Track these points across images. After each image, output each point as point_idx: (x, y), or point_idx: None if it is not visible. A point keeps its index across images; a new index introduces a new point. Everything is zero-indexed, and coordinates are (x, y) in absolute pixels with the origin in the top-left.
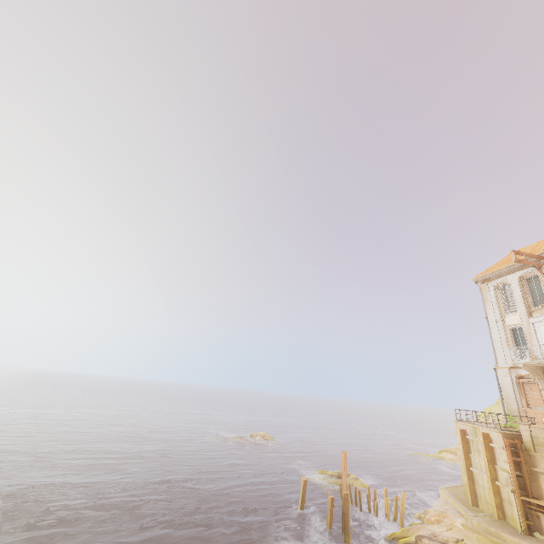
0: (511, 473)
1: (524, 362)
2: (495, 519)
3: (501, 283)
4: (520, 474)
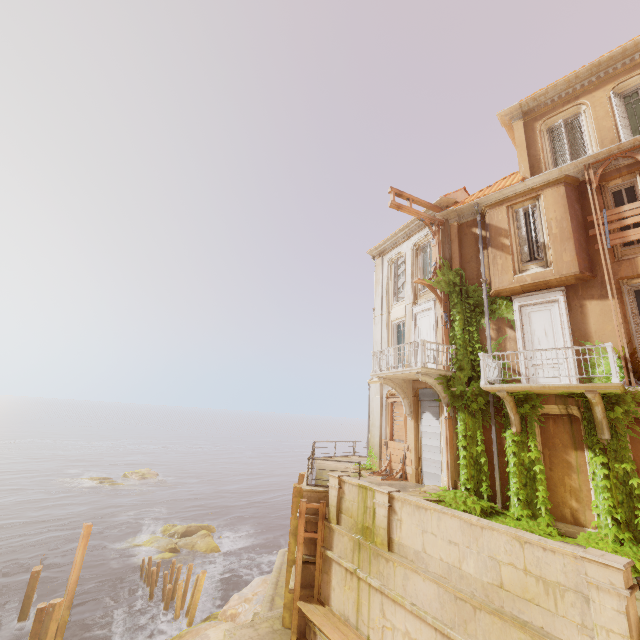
0: (296, 559)
1: (382, 373)
2: (277, 628)
3: (396, 256)
4: (313, 560)
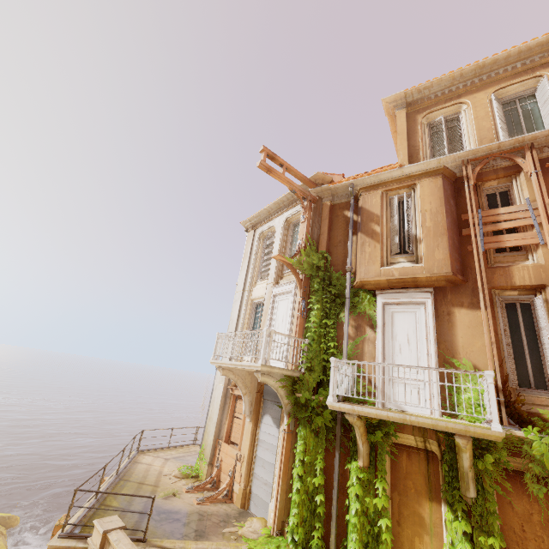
0: None
1: (221, 362)
2: None
3: (268, 231)
4: None
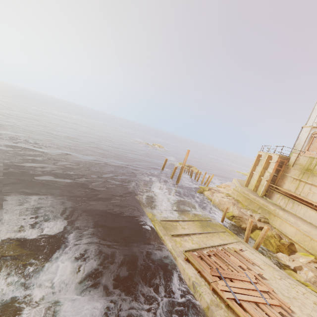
0: (271, 173)
1: None
2: (251, 190)
3: None
4: (276, 175)
